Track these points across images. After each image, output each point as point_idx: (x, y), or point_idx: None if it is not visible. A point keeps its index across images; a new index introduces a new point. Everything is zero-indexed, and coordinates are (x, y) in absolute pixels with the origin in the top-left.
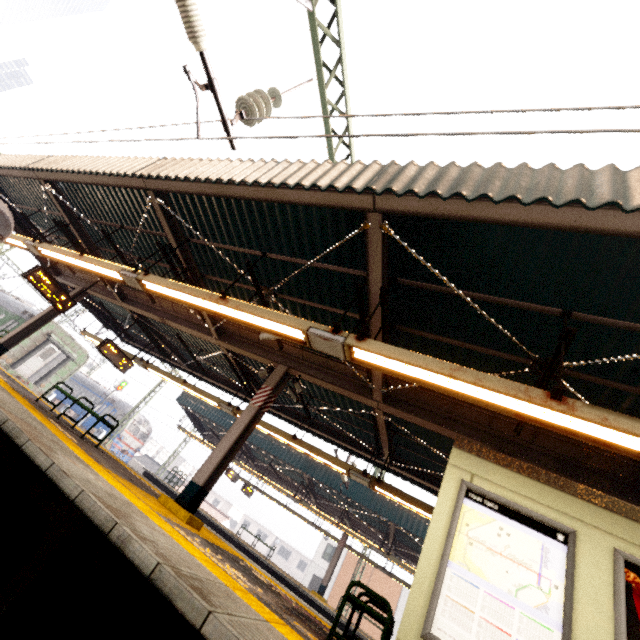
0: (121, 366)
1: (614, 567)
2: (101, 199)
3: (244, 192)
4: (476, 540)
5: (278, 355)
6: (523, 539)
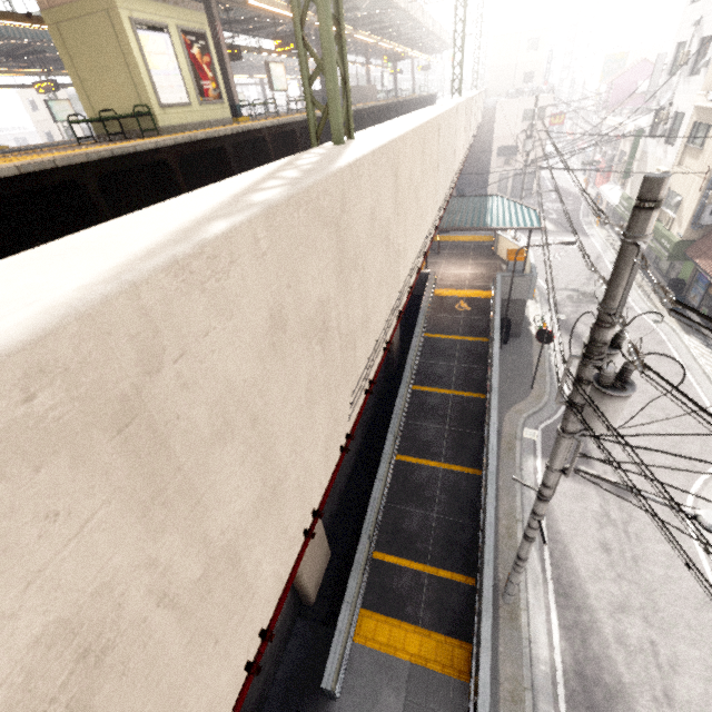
0: None
1: (179, 36)
2: None
3: None
4: (150, 53)
5: None
6: (159, 41)
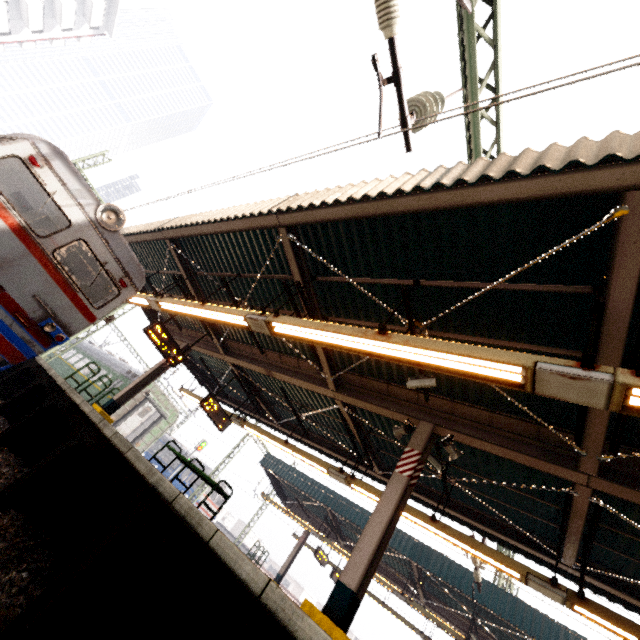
0: (220, 424)
1: None
2: (220, 250)
3: (411, 204)
4: None
5: (414, 409)
6: None
